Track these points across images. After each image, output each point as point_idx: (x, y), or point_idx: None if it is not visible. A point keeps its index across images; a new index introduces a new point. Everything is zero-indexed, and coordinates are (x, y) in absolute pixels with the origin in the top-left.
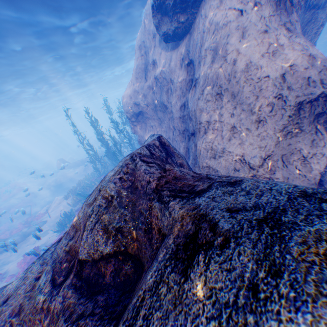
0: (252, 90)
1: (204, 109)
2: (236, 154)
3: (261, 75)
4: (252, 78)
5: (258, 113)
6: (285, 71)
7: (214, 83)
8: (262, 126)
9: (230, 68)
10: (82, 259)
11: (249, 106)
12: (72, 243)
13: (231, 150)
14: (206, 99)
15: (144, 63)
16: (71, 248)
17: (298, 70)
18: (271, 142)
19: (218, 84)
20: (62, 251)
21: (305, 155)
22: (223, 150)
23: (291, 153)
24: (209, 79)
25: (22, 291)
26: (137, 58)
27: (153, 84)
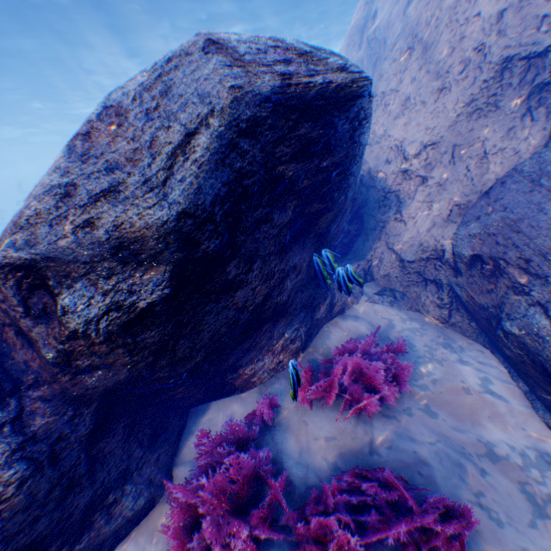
0: (451, 39)
1: (385, 74)
2: (394, 139)
3: (471, 13)
4: (457, 19)
5: (445, 76)
6: (509, 4)
7: (411, 32)
8: (442, 98)
9: (436, 4)
10: None
11: (438, 66)
12: None
13: (391, 133)
14: (393, 59)
15: (365, 19)
16: None
17: (534, 3)
18: (444, 123)
19: (414, 32)
20: None
21: (488, 148)
22: (382, 134)
23: (469, 144)
24: (408, 26)
25: None
26: (360, 11)
27: (364, 53)
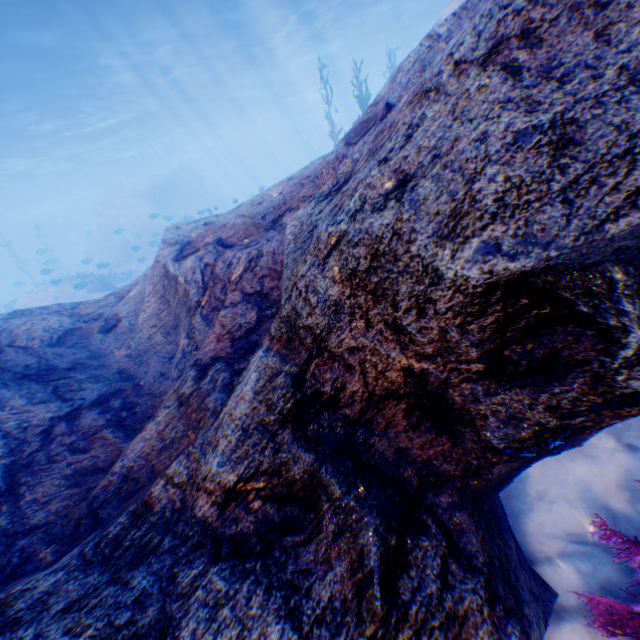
0: None
1: None
2: None
3: None
4: None
5: None
6: None
7: None
8: None
9: None
10: (390, 104)
11: None
12: (370, 116)
13: None
14: None
15: None
16: (368, 119)
17: None
18: None
19: None
20: (354, 128)
21: None
22: None
23: None
24: None
25: (304, 172)
26: None
27: None
